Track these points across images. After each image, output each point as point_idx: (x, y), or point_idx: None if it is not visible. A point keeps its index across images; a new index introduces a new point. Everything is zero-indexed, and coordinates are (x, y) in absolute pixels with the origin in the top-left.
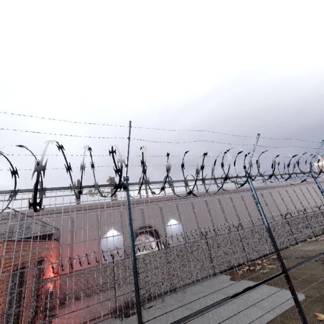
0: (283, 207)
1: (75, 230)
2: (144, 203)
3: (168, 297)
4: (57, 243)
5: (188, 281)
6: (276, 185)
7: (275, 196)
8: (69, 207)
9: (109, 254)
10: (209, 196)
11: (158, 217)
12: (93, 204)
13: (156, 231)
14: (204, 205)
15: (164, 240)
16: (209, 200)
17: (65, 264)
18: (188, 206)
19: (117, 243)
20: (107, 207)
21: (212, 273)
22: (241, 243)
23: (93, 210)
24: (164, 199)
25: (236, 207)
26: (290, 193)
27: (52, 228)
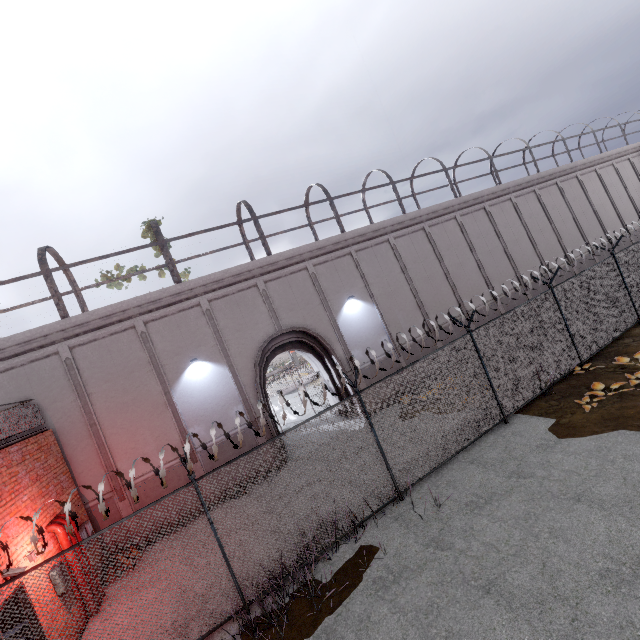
0: (608, 214)
1: (87, 389)
2: (264, 274)
3: (394, 525)
4: (31, 441)
5: (439, 460)
6: (595, 159)
7: (592, 188)
8: (41, 334)
9: (206, 421)
10: (435, 221)
11: (312, 302)
12: (115, 309)
13: (316, 338)
14: (425, 247)
15: (340, 355)
16: (437, 231)
17: (92, 474)
18: (385, 258)
19: (219, 392)
20: (159, 307)
21: (499, 420)
22: (562, 321)
23: (122, 324)
24: (318, 253)
25: (504, 235)
26: (625, 173)
27: (15, 399)
